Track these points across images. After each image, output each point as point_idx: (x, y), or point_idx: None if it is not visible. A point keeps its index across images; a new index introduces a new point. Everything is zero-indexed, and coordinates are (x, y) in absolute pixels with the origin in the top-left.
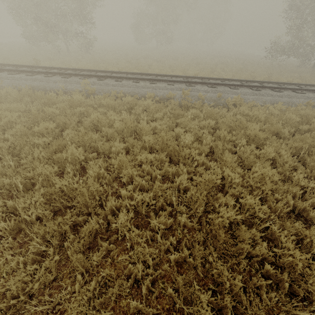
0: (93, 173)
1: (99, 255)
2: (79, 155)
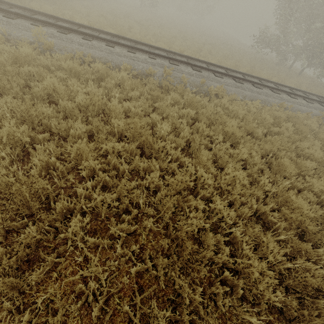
0: (40, 162)
1: (40, 272)
2: (21, 136)
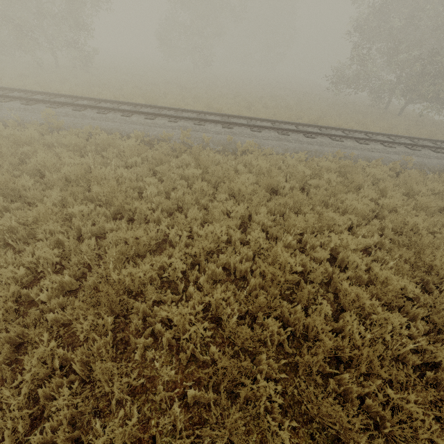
0: None
1: None
2: None
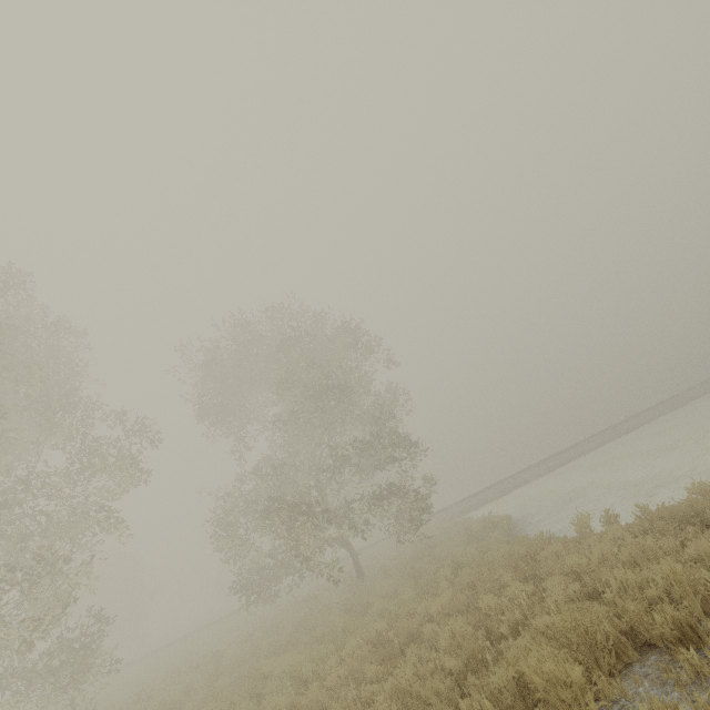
0: None
1: None
2: None
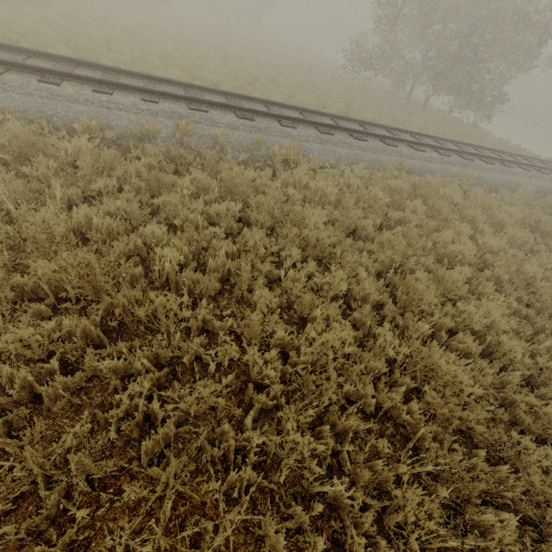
0: None
1: None
2: None
